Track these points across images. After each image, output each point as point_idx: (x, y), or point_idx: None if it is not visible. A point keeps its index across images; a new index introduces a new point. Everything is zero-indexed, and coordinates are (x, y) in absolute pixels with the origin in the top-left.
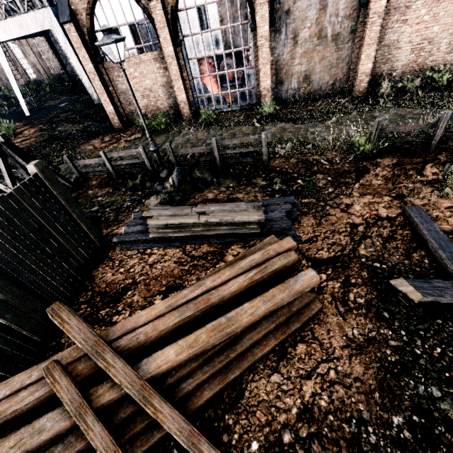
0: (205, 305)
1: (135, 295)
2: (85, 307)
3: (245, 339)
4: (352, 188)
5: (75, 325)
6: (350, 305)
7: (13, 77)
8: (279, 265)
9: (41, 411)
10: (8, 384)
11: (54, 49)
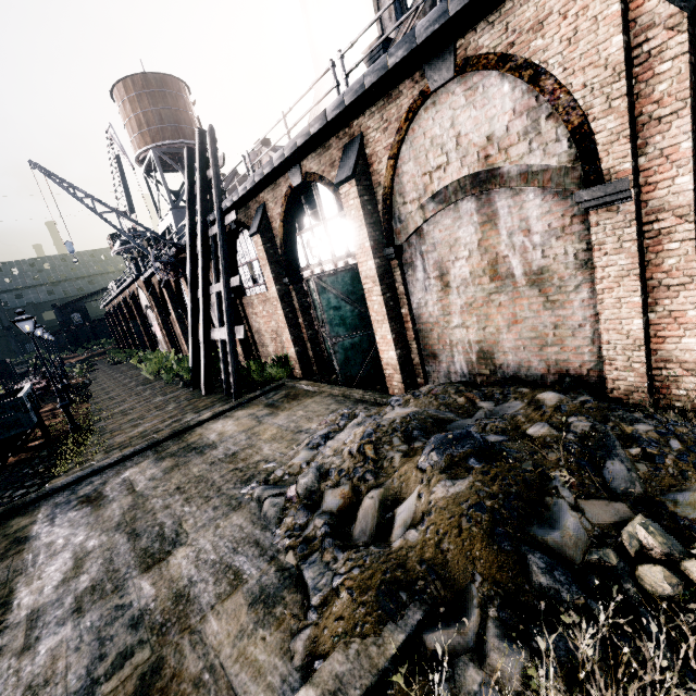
0: None
1: None
2: None
3: None
4: None
5: None
6: None
7: None
8: None
9: None
10: None
11: None
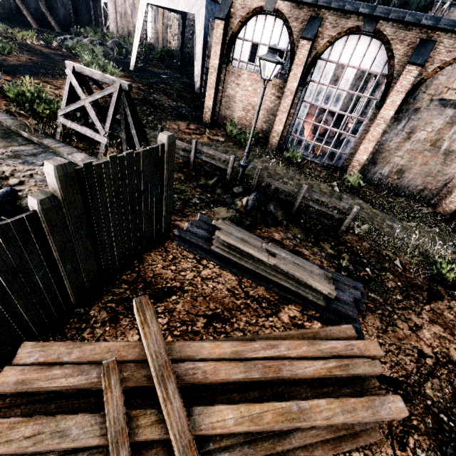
0: (275, 374)
1: (179, 303)
2: (125, 287)
3: (297, 436)
4: (421, 307)
5: (153, 332)
6: (409, 453)
7: (139, 34)
8: (362, 370)
9: (61, 399)
10: (44, 349)
11: (183, 30)
